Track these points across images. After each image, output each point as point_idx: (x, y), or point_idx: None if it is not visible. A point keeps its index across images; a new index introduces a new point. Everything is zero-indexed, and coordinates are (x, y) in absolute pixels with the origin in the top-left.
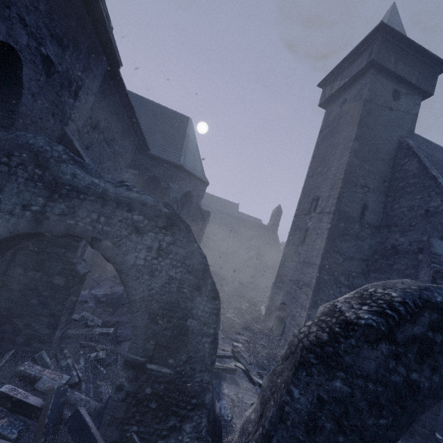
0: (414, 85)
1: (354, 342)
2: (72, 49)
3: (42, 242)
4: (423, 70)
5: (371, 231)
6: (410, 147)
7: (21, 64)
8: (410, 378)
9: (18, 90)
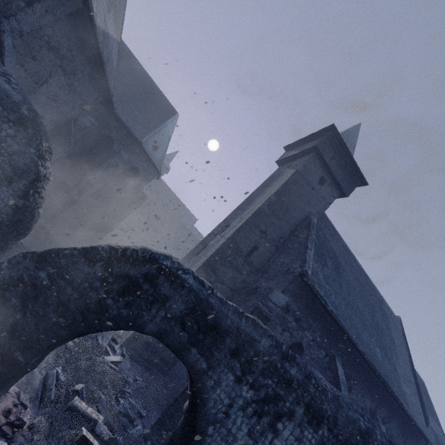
0: (338, 182)
1: (76, 253)
2: None
3: None
4: (349, 176)
5: (250, 270)
6: (310, 222)
7: None
8: (105, 301)
9: None
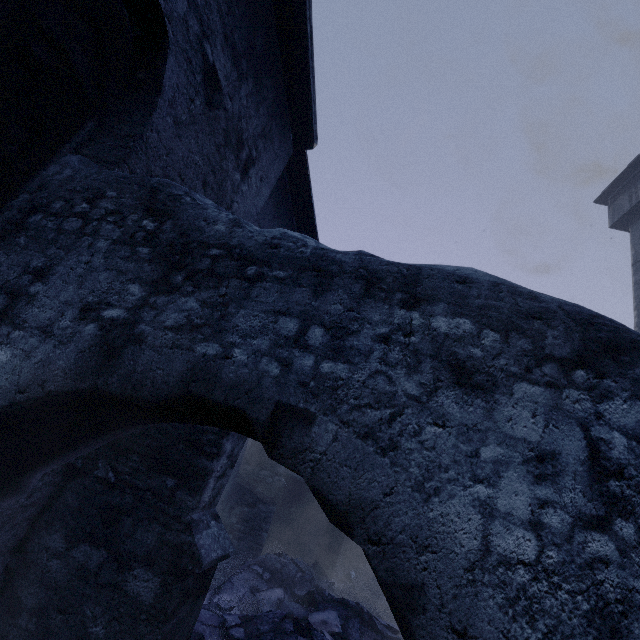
0: None
1: None
2: (251, 87)
3: (128, 457)
4: None
5: None
6: None
7: (167, 49)
8: None
9: (151, 100)
